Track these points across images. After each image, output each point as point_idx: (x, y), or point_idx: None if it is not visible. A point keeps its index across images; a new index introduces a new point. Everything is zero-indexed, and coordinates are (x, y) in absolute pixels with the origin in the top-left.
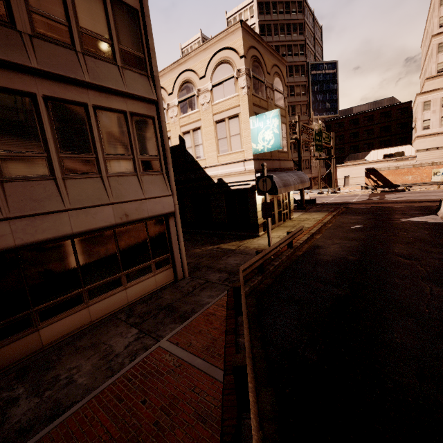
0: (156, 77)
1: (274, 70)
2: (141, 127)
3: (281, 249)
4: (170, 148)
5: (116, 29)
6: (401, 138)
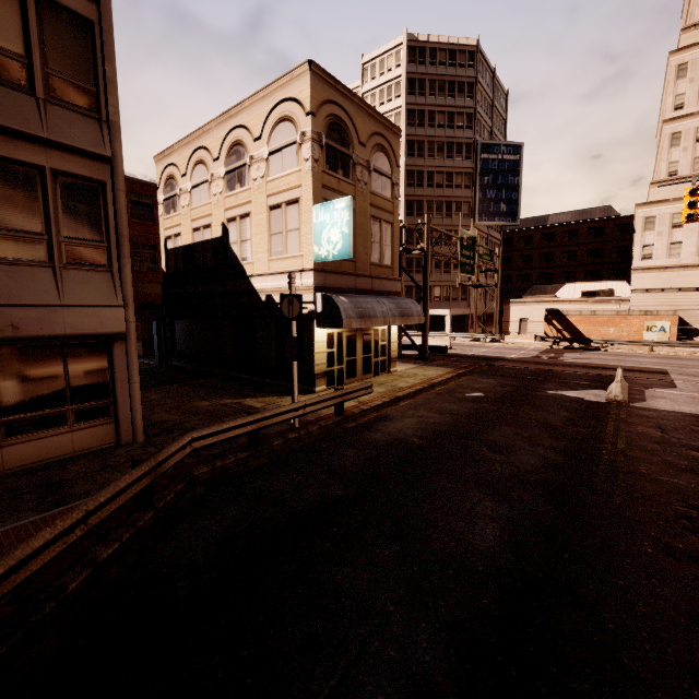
0: (115, 123)
1: (375, 141)
2: (74, 195)
3: (324, 415)
4: (210, 241)
5: (42, 44)
6: (617, 270)
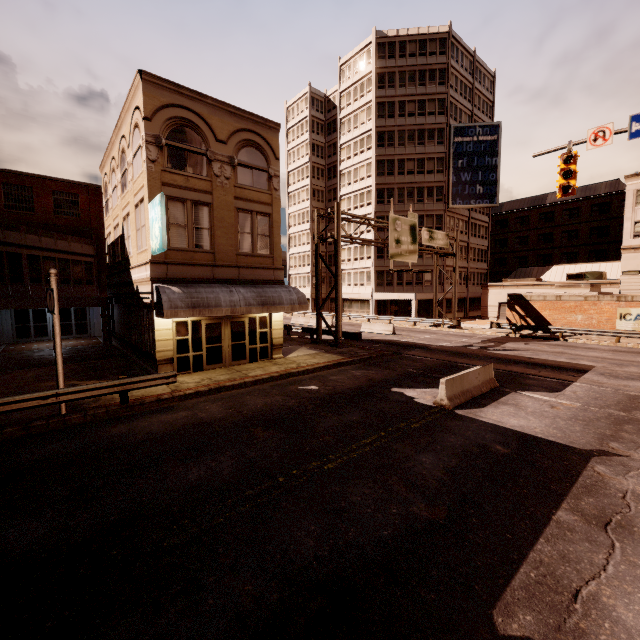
0: None
1: (241, 137)
2: None
3: (111, 403)
4: (119, 238)
5: None
6: None
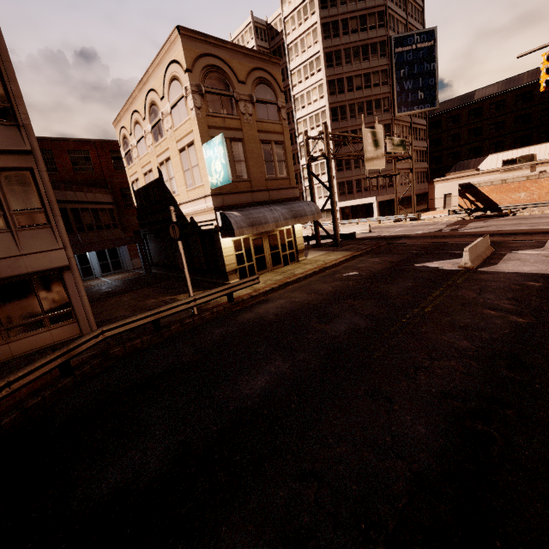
0: (28, 126)
1: (254, 76)
2: (13, 181)
3: (221, 303)
4: (154, 182)
5: None
6: (547, 132)
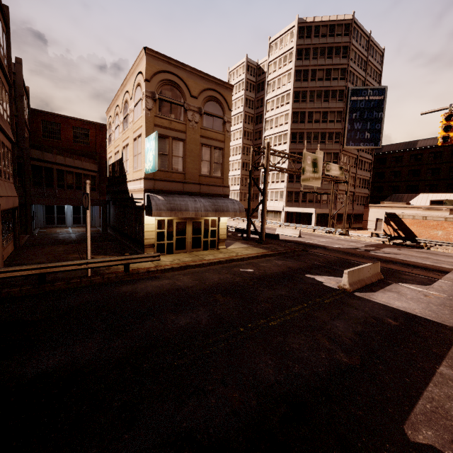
0: None
1: (207, 94)
2: None
3: (118, 271)
4: (119, 160)
5: None
6: None
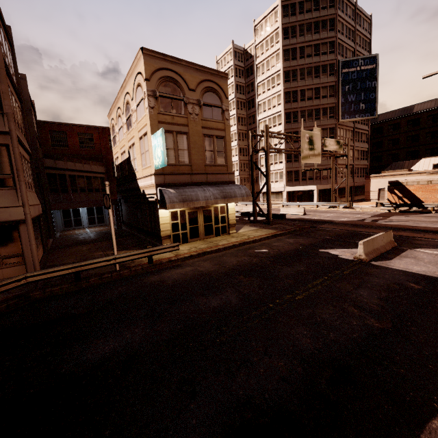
0: (9, 114)
1: (204, 86)
2: None
3: (143, 263)
4: (126, 160)
5: None
6: None
